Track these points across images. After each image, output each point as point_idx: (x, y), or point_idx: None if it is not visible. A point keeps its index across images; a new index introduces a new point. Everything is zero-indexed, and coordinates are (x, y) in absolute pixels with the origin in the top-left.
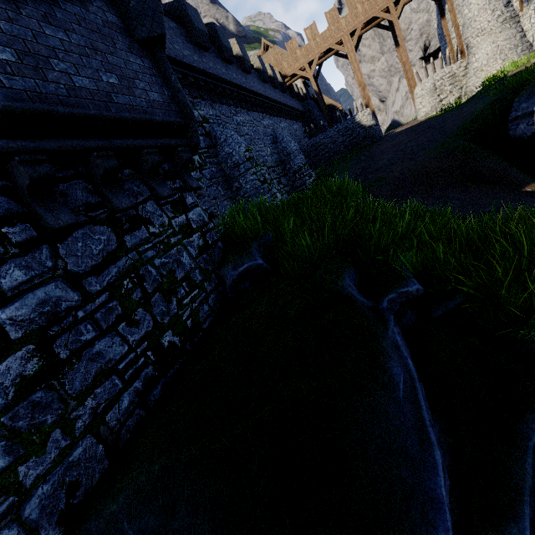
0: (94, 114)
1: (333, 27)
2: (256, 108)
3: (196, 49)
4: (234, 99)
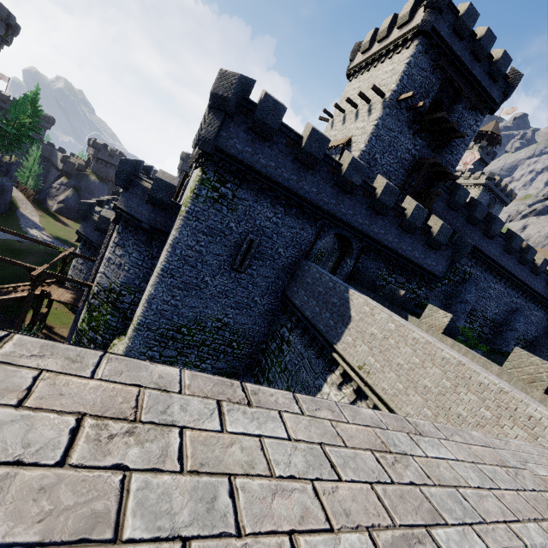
0: (424, 267)
1: None
2: (518, 290)
3: (502, 251)
4: (502, 277)
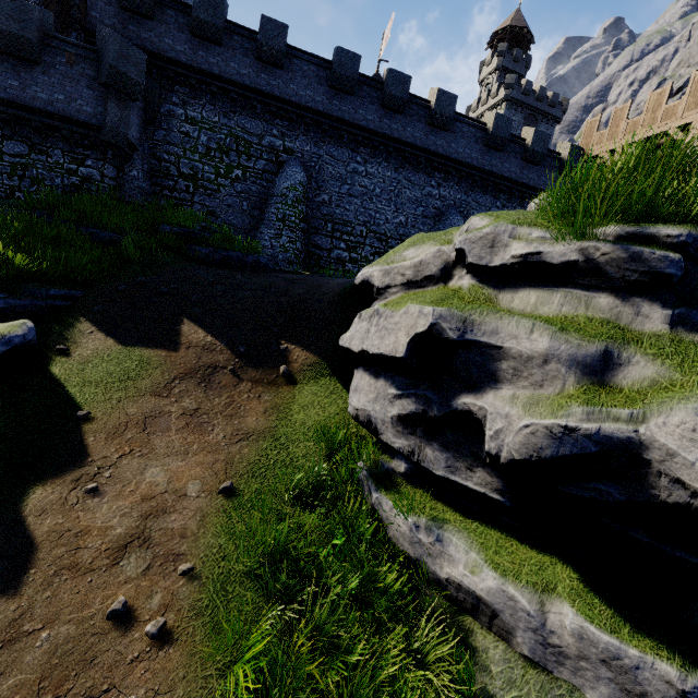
0: (35, 107)
1: (693, 98)
2: (430, 170)
3: (330, 92)
4: (373, 149)
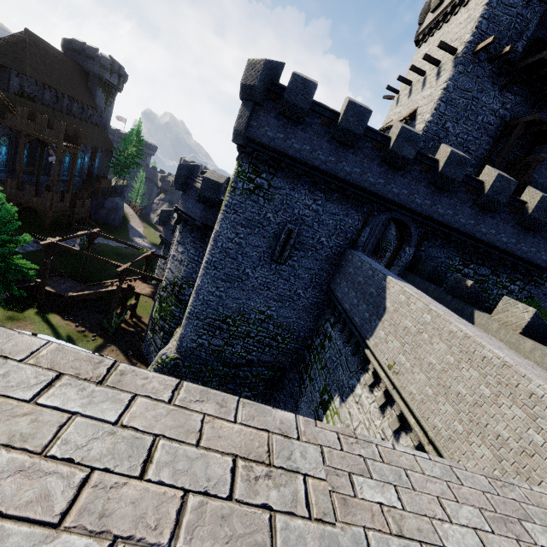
0: (517, 255)
1: None
2: None
3: None
4: None
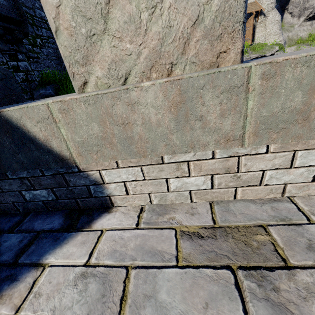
0: None
1: None
2: None
3: None
4: None
